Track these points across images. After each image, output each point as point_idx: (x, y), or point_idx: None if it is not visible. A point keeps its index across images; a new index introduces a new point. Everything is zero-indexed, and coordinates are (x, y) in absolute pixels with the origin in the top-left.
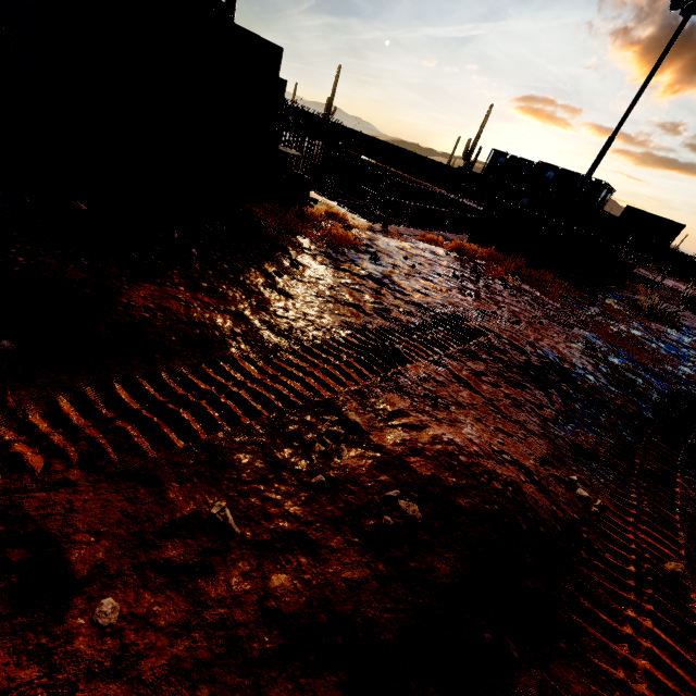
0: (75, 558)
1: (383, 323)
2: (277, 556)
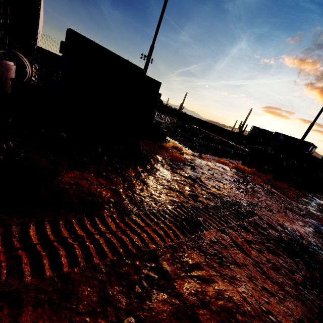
0: None
1: (193, 203)
2: None
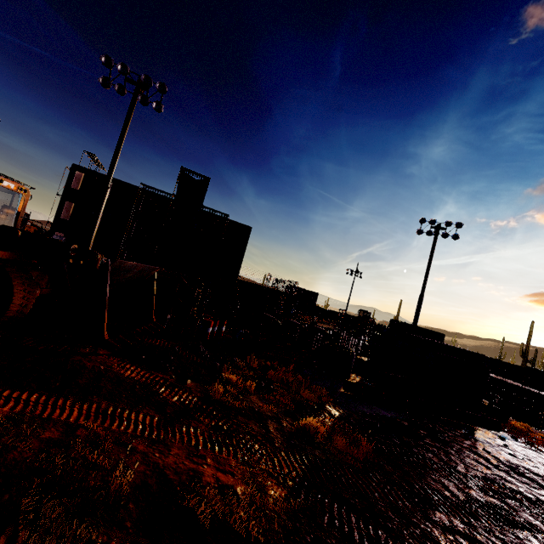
0: None
1: None
2: None
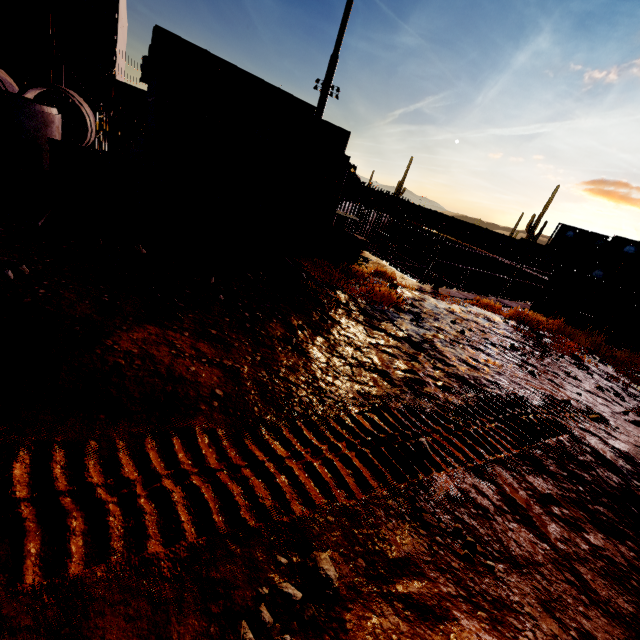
0: None
1: (412, 399)
2: None
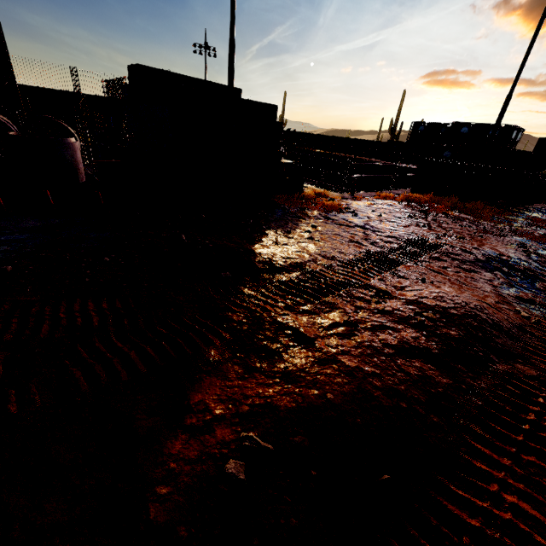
0: (306, 333)
1: (376, 249)
2: (379, 330)
